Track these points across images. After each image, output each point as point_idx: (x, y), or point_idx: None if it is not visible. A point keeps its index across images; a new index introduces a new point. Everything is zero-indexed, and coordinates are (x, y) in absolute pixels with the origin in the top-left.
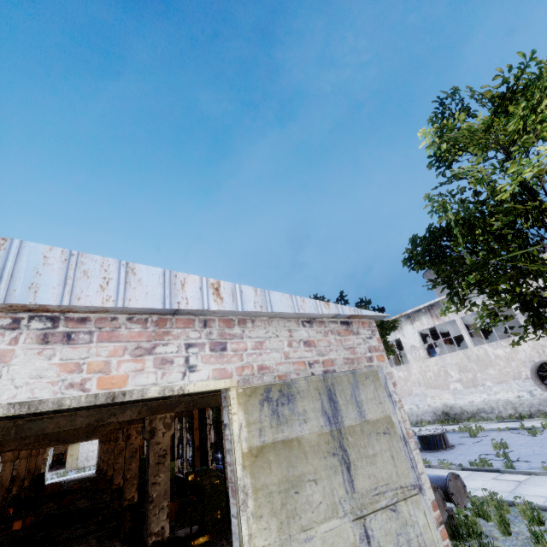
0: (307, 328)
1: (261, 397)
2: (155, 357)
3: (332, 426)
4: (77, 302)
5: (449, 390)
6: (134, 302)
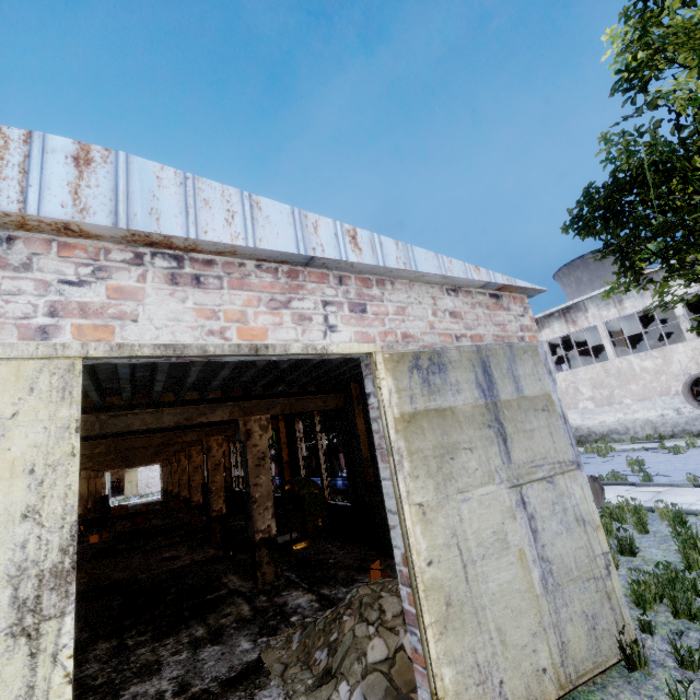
0: (452, 297)
1: (410, 365)
2: (292, 312)
3: (487, 399)
4: (204, 236)
5: (578, 409)
6: (266, 244)
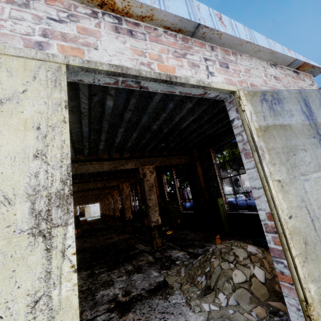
0: (273, 69)
1: (260, 98)
2: (187, 61)
3: (310, 121)
4: None
5: None
6: (171, 10)
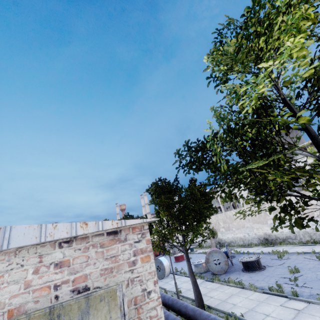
0: (64, 248)
1: None
2: None
3: None
4: None
5: (268, 224)
6: None
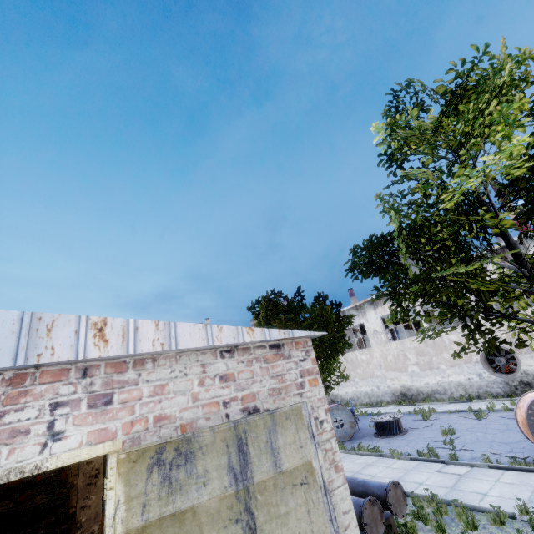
0: (226, 359)
1: (151, 461)
2: (0, 430)
3: (239, 484)
4: None
5: (408, 372)
6: None
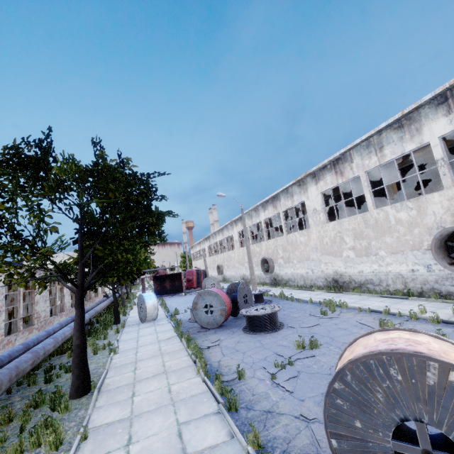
0: None
1: None
2: None
3: None
4: None
5: (342, 257)
6: None
